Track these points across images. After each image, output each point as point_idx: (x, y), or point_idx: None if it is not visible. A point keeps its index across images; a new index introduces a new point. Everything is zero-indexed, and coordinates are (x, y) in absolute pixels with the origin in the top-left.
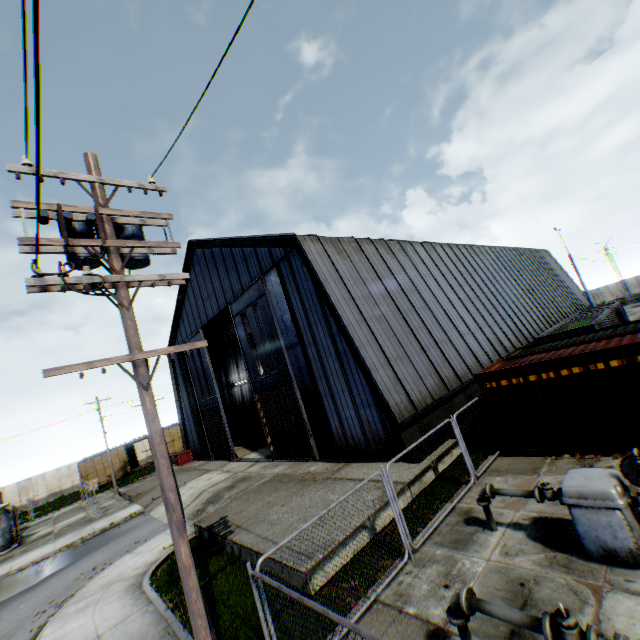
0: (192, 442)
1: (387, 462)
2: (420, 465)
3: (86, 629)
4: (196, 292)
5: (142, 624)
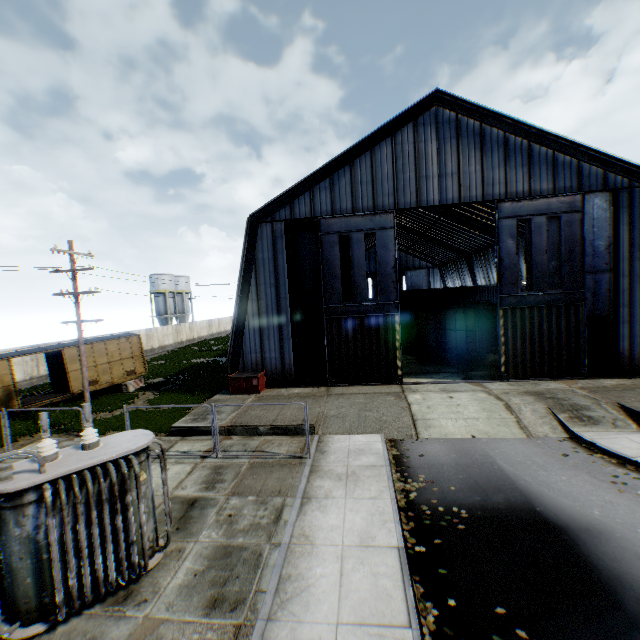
0: (256, 362)
1: None
2: None
3: None
4: (405, 160)
5: None
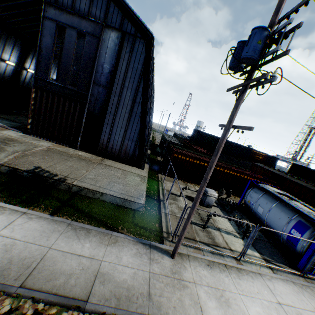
0: None
1: (128, 165)
2: (145, 171)
3: None
4: None
5: (42, 225)
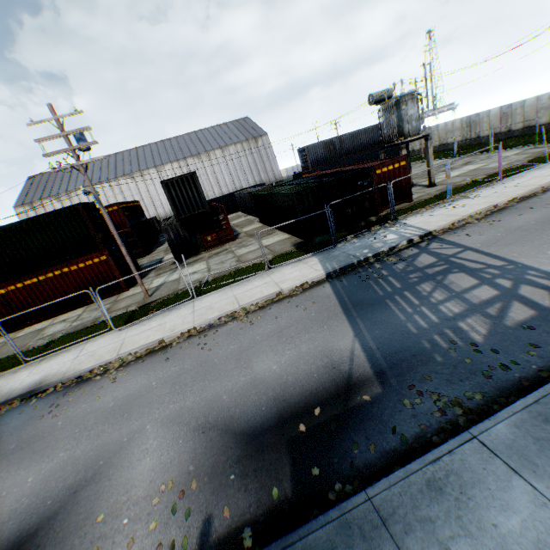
0: None
1: None
2: None
3: None
4: None
5: None
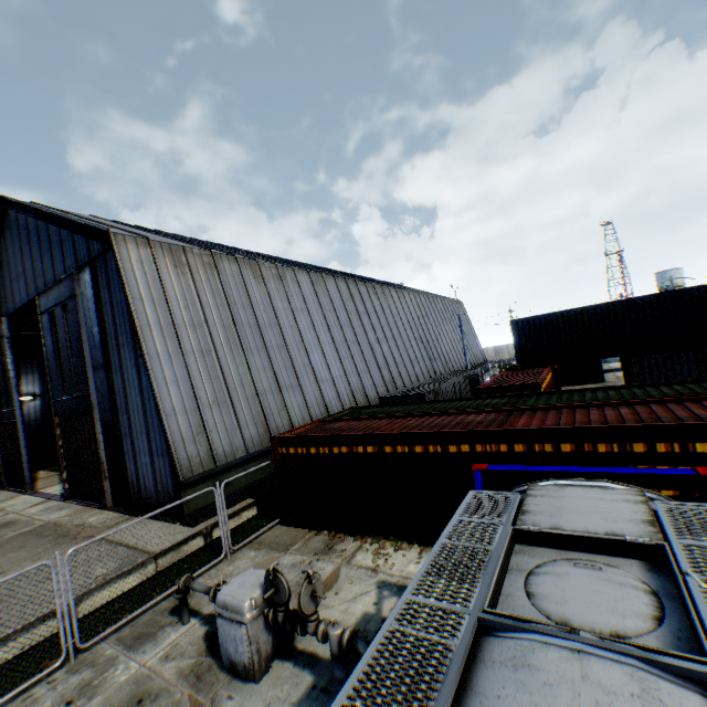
0: None
1: (167, 521)
2: (191, 530)
3: None
4: (6, 267)
5: None
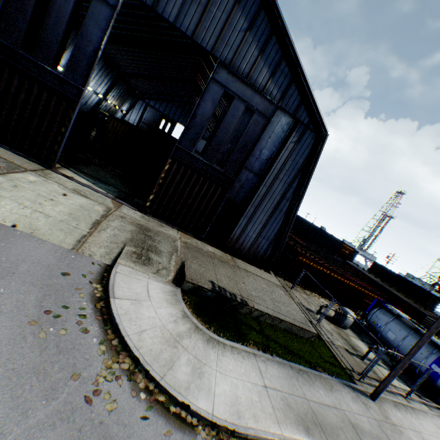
0: None
1: (256, 267)
2: (274, 276)
3: (246, 387)
4: None
5: (278, 370)
